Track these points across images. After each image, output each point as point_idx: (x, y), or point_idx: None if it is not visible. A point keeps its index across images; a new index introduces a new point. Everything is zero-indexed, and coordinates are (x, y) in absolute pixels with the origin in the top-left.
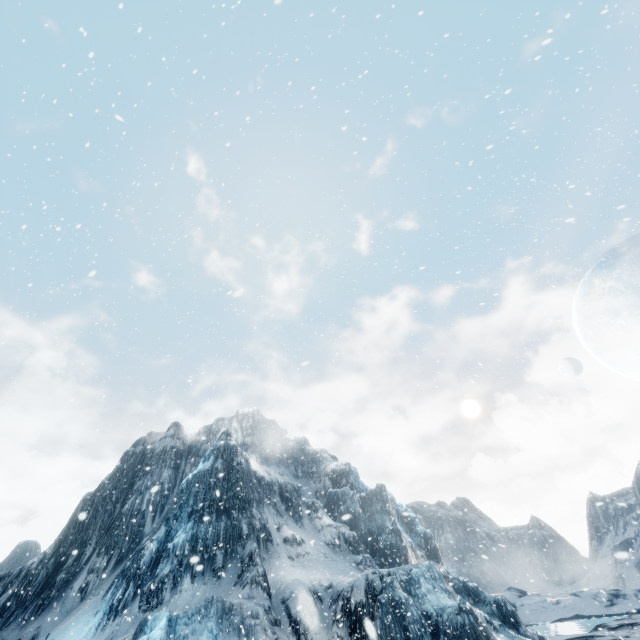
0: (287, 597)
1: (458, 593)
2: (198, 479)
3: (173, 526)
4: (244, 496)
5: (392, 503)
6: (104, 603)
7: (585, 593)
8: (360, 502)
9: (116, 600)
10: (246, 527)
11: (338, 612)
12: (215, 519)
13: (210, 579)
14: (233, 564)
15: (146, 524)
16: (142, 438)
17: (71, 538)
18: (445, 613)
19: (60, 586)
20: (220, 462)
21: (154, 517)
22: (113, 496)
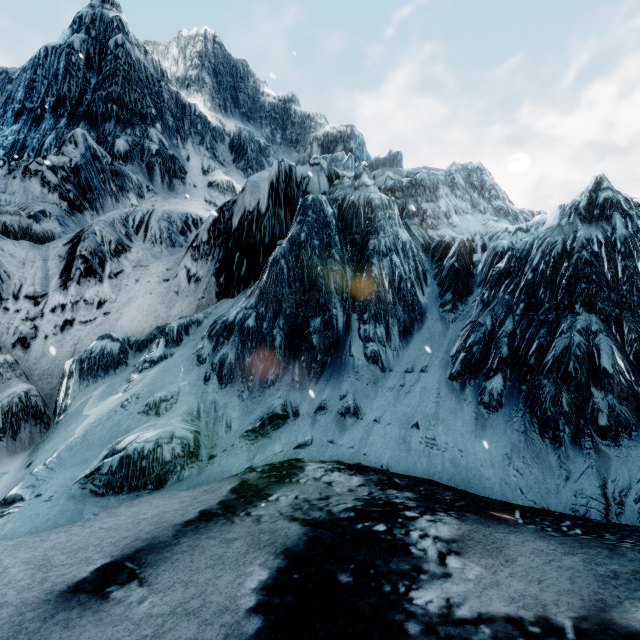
0: None
1: None
2: (33, 60)
3: None
4: (131, 104)
5: None
6: None
7: None
8: None
9: None
10: (124, 145)
11: (201, 233)
12: (63, 125)
13: None
14: None
15: None
16: None
17: None
18: (503, 241)
19: None
20: (78, 36)
21: None
22: None
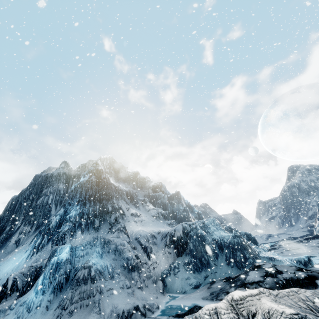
0: (138, 237)
1: (227, 231)
2: (81, 185)
3: (68, 208)
4: (108, 194)
5: (183, 199)
6: (30, 247)
7: (257, 236)
8: (167, 199)
9: (37, 244)
10: (111, 208)
11: (167, 242)
12: (93, 204)
13: (92, 232)
14: (105, 225)
15: (52, 210)
16: (45, 170)
17: (6, 218)
18: (225, 239)
19: (3, 241)
20: (93, 177)
21: (56, 207)
22: (30, 197)
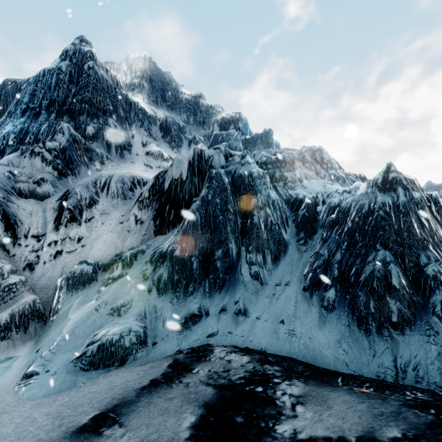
0: None
1: None
2: (35, 77)
3: (5, 122)
4: (97, 104)
5: (276, 148)
6: None
7: None
8: (244, 143)
9: None
10: (92, 130)
11: (144, 192)
12: (53, 118)
13: None
14: None
15: None
16: None
17: None
18: (335, 199)
19: None
20: (65, 63)
21: None
22: None
